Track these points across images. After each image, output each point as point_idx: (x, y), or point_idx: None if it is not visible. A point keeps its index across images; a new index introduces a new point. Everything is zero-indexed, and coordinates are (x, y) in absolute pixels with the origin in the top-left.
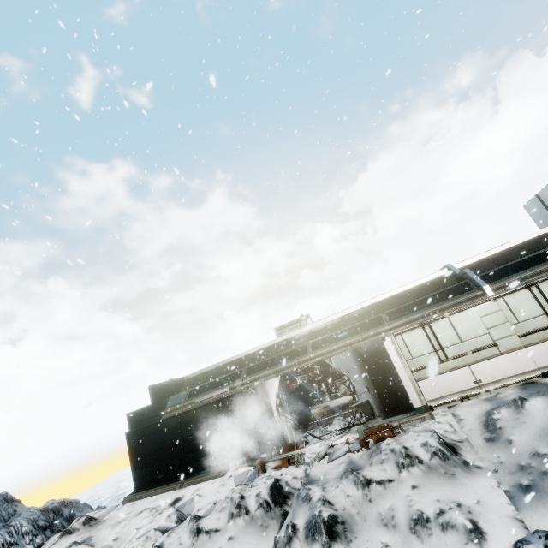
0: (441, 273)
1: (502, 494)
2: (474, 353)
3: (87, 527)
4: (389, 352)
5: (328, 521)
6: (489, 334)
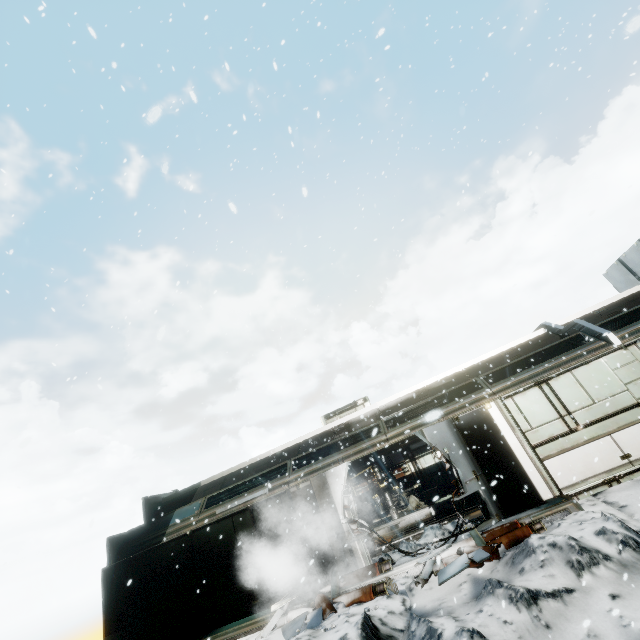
0: (537, 334)
1: None
2: (614, 417)
3: None
4: (497, 422)
5: None
6: (628, 391)
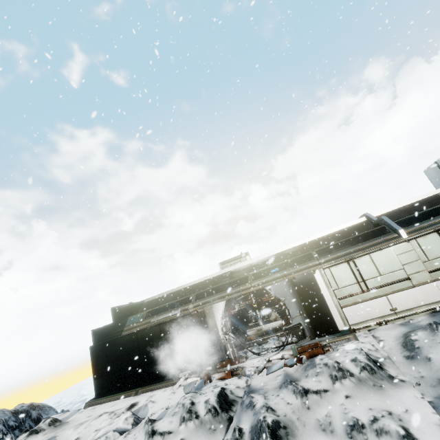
0: (360, 220)
1: (426, 404)
2: (391, 285)
3: (52, 428)
4: (318, 282)
5: (272, 426)
6: (404, 269)
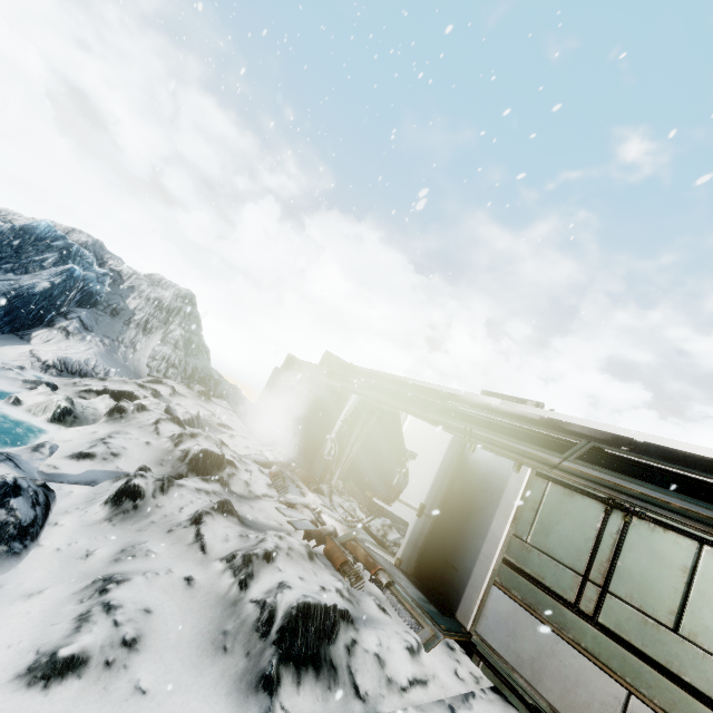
0: None
1: None
2: (684, 692)
3: (197, 395)
4: (505, 494)
5: (129, 486)
6: None
